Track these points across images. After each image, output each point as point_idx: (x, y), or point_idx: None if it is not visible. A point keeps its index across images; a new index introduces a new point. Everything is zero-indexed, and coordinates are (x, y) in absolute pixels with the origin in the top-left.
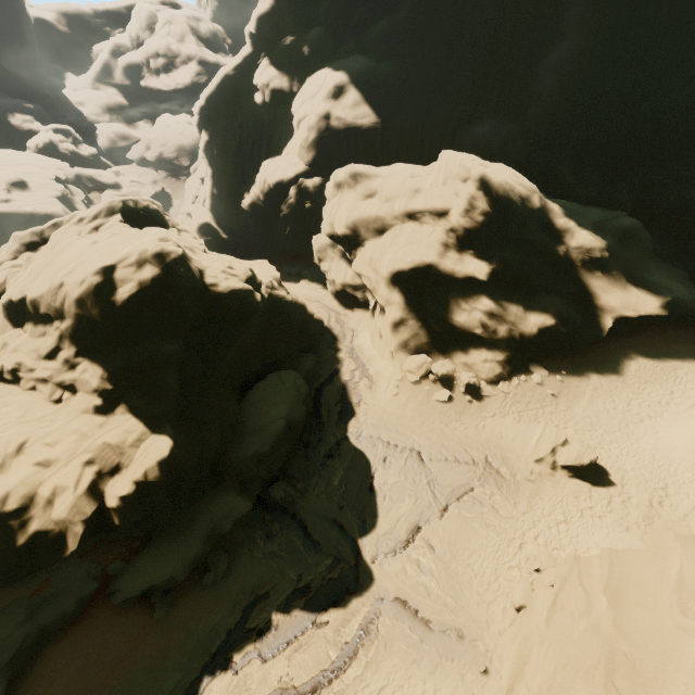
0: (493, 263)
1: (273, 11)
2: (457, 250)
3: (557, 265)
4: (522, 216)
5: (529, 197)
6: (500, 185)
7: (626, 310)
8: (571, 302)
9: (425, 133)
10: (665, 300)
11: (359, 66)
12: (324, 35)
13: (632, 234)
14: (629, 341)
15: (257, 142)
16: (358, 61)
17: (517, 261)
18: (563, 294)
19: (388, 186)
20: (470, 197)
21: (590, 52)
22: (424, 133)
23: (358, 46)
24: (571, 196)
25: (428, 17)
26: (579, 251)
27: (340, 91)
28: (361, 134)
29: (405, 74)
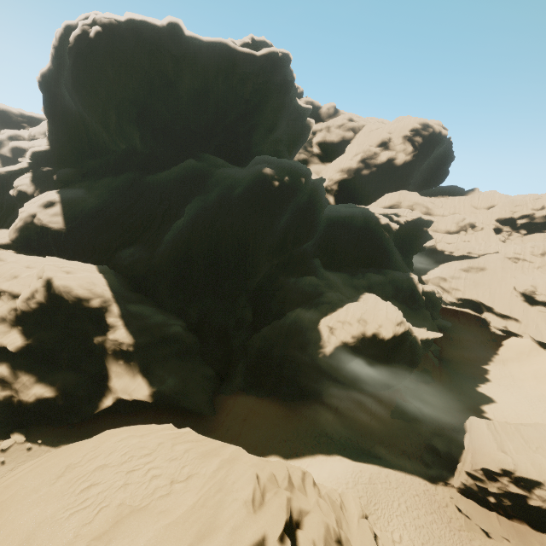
0: (30, 339)
1: (46, 152)
2: (13, 324)
3: (92, 350)
4: (75, 311)
5: (92, 299)
6: (58, 286)
7: (123, 393)
8: (87, 380)
9: (97, 243)
10: (152, 390)
11: (71, 195)
12: (72, 173)
13: (175, 338)
14: (127, 419)
15: (6, 217)
16: (75, 192)
17: (52, 341)
18: (85, 373)
19: (1, 268)
20: (36, 289)
21: (181, 228)
22: (96, 243)
23: (91, 185)
24: (165, 304)
25: (130, 185)
26: (114, 343)
27: (52, 205)
28: (51, 232)
29: (100, 208)
